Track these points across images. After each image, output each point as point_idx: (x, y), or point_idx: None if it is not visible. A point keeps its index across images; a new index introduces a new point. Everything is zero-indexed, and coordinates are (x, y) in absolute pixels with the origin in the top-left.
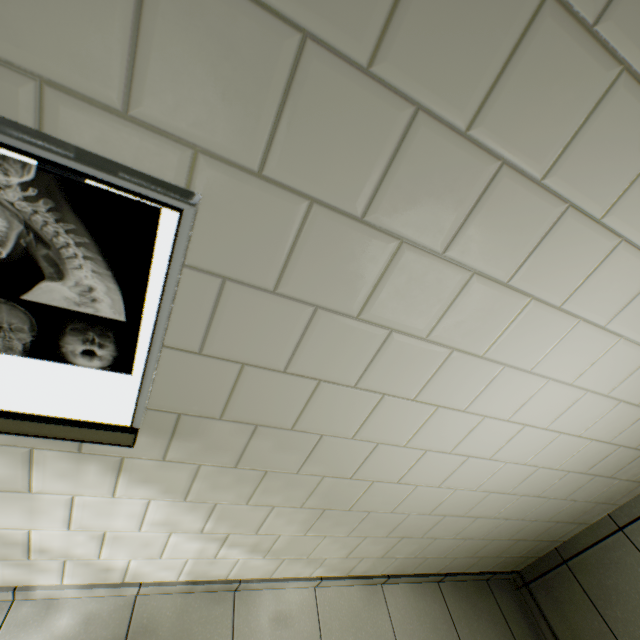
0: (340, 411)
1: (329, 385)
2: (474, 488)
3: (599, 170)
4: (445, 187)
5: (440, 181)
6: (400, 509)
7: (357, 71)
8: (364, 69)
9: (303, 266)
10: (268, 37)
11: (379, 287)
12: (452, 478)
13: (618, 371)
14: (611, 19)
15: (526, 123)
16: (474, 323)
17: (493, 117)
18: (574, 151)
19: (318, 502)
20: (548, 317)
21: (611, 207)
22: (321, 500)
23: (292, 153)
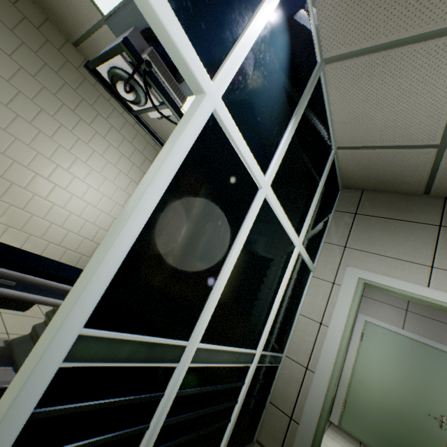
0: (21, 175)
1: (18, 164)
2: (77, 233)
3: (84, 133)
4: (50, 124)
5: (49, 122)
6: (46, 238)
7: (30, 99)
8: (31, 100)
9: (14, 127)
10: (13, 89)
11: (35, 139)
12: (67, 224)
13: (111, 190)
14: (77, 111)
15: (65, 119)
16: (63, 159)
17: (58, 116)
18: (77, 128)
19: (7, 221)
20: (84, 164)
21: (89, 142)
22: (8, 220)
23: (15, 105)
